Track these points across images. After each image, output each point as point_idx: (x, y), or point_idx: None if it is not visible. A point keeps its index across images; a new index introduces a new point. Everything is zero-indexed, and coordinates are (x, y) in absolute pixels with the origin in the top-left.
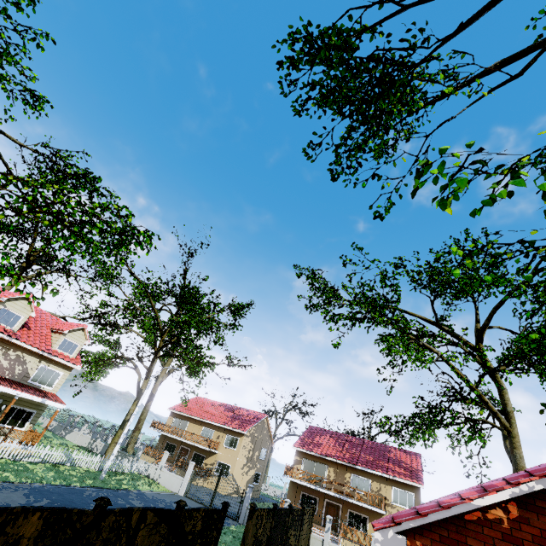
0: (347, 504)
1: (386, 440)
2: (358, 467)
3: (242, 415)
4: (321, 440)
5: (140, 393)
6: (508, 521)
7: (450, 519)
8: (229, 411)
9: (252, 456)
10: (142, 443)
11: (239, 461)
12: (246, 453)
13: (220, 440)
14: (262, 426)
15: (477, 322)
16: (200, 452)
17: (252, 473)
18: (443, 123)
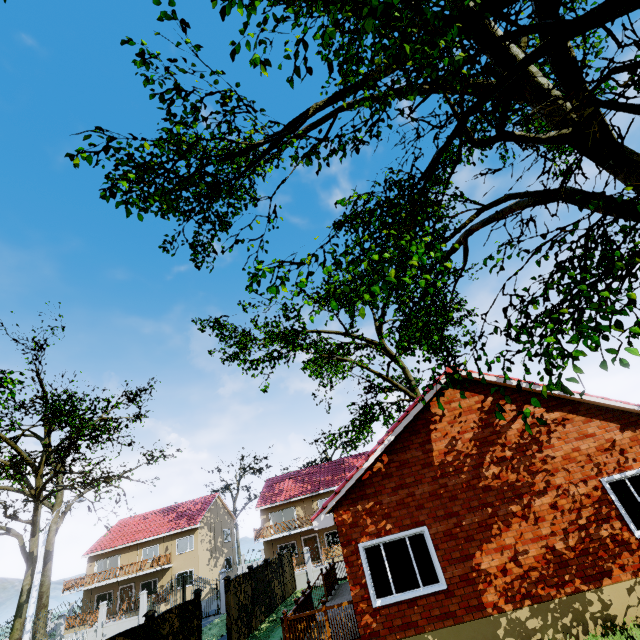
0: (322, 529)
1: (341, 454)
2: (321, 491)
3: (188, 509)
4: (281, 487)
5: (31, 559)
6: (384, 467)
7: (355, 485)
8: (171, 513)
9: (216, 545)
10: (59, 616)
11: (201, 558)
12: (207, 546)
13: (170, 551)
14: (216, 508)
15: (375, 321)
16: (150, 578)
17: (222, 562)
18: (280, 184)
